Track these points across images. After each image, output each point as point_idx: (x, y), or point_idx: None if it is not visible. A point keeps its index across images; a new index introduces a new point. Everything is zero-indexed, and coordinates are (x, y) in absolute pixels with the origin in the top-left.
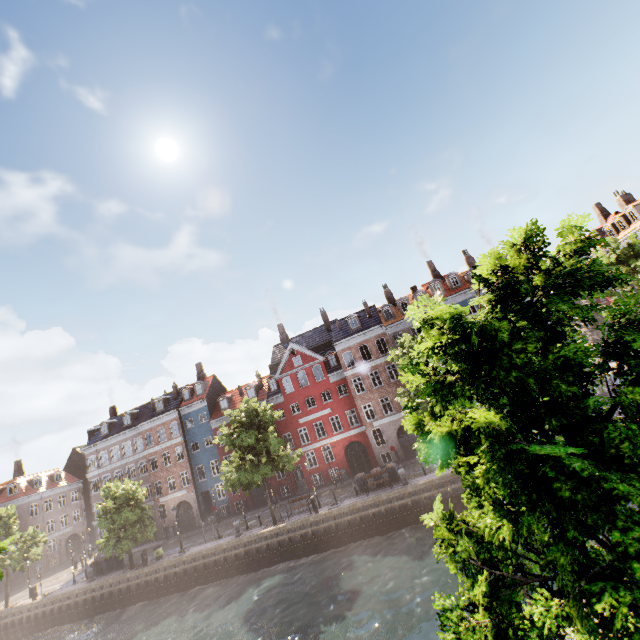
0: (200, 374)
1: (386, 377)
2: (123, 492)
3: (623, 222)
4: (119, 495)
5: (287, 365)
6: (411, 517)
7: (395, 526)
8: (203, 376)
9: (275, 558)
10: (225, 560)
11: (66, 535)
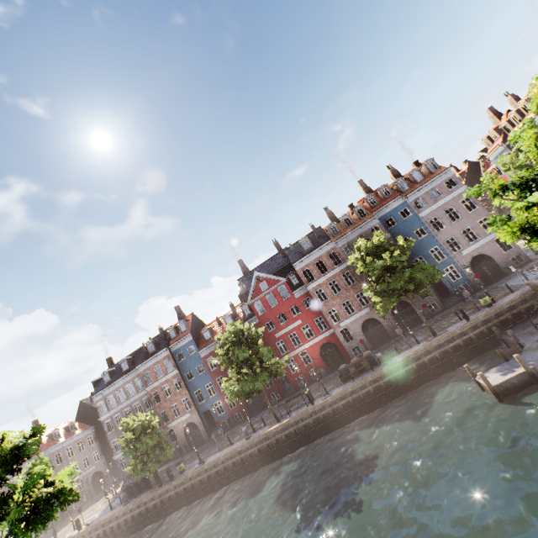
0: (180, 315)
1: (343, 284)
2: (139, 423)
3: (517, 116)
4: (136, 426)
5: (255, 291)
6: (396, 390)
7: (384, 401)
8: (183, 316)
9: (285, 449)
10: (242, 460)
11: (90, 474)
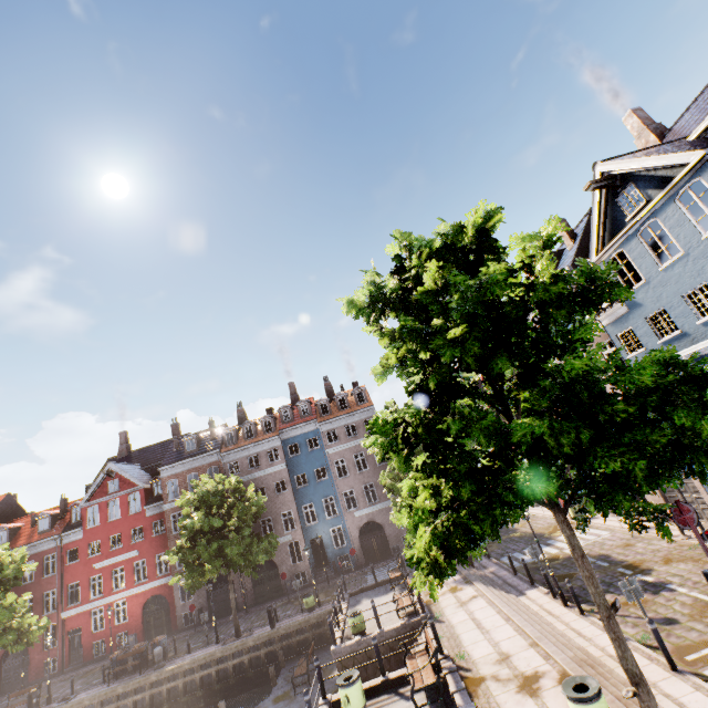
0: None
1: None
2: None
3: None
4: None
5: (100, 490)
6: None
7: None
8: None
9: None
10: None
11: None
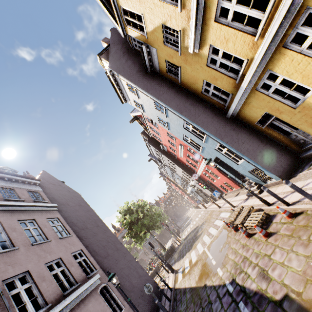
0: None
1: None
2: None
3: None
4: None
5: None
6: None
7: None
8: None
9: None
10: None
11: None
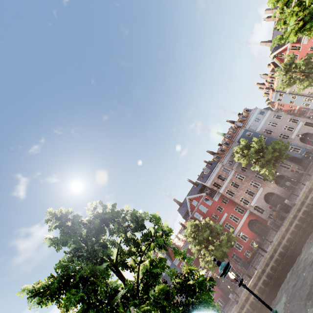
0: None
1: (238, 181)
2: None
3: (271, 79)
4: None
5: (191, 208)
6: None
7: (310, 226)
8: None
9: (268, 297)
10: None
11: None
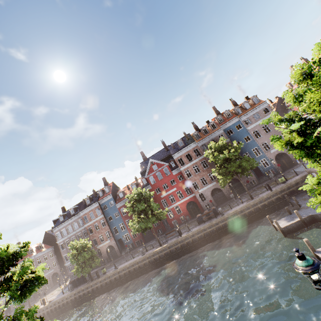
0: (105, 183)
1: (201, 167)
2: (80, 245)
3: None
4: (78, 246)
5: (150, 170)
6: (229, 229)
7: (221, 235)
8: (107, 183)
9: (164, 261)
10: (139, 267)
11: (51, 274)
